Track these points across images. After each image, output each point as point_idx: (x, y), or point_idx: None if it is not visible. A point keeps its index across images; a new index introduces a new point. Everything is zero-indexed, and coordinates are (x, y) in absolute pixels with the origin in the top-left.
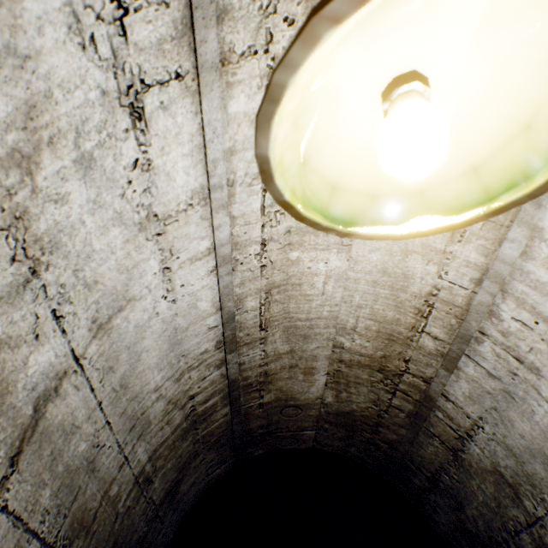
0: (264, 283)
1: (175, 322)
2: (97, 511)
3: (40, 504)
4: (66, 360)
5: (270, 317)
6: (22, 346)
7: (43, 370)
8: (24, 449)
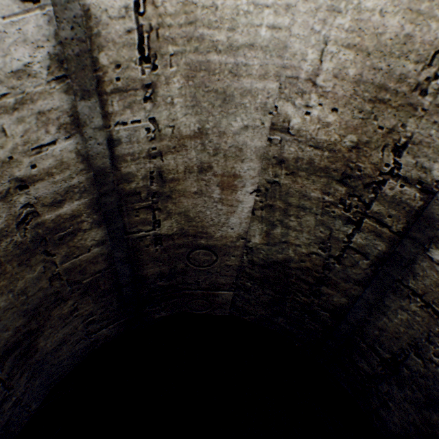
0: None
1: None
2: None
3: None
4: None
5: (158, 25)
6: None
7: None
8: None
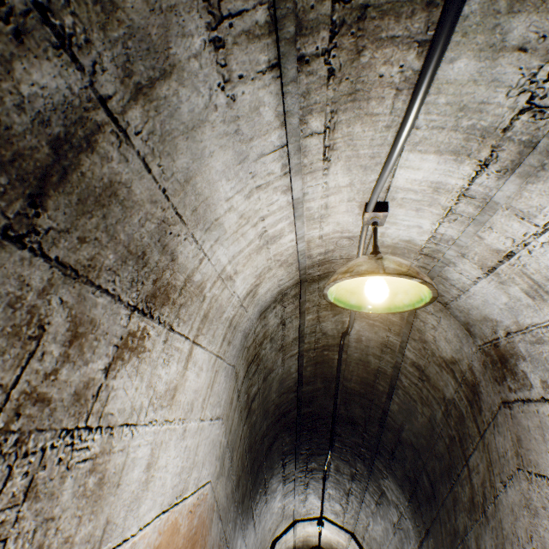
0: (302, 540)
1: None
2: None
3: None
4: None
5: (303, 543)
6: None
7: None
8: None
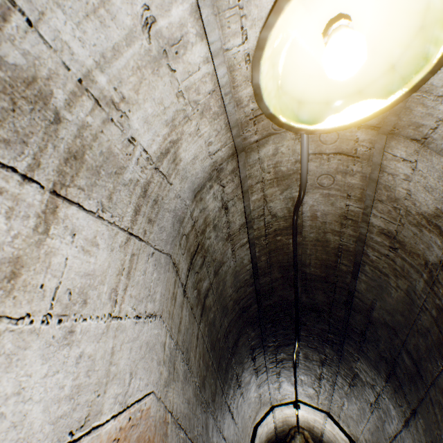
0: (282, 421)
1: (267, 430)
2: None
3: None
4: None
5: (283, 423)
6: None
7: None
8: None
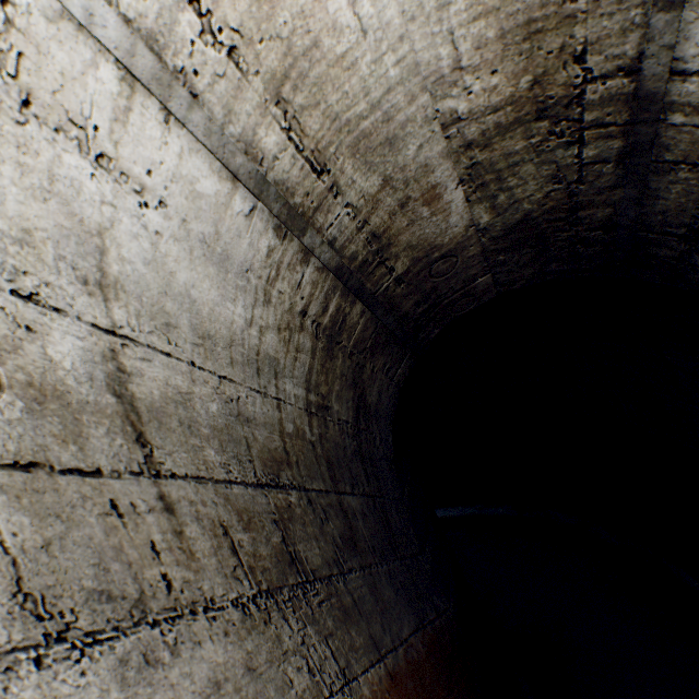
0: (260, 89)
1: (193, 234)
2: (285, 448)
3: (212, 462)
4: (99, 339)
5: (315, 145)
6: (23, 346)
7: (81, 359)
8: (144, 431)
